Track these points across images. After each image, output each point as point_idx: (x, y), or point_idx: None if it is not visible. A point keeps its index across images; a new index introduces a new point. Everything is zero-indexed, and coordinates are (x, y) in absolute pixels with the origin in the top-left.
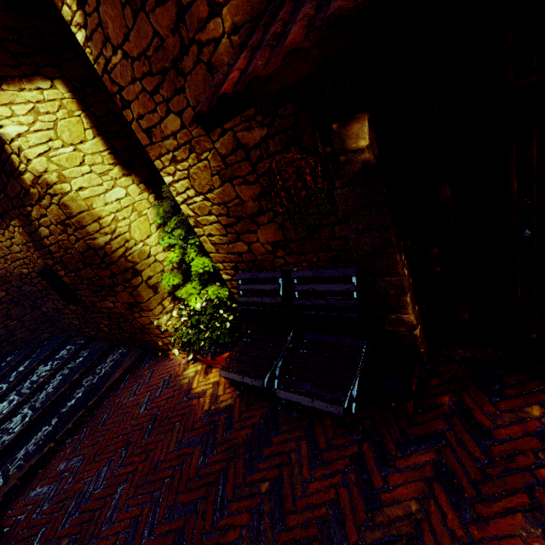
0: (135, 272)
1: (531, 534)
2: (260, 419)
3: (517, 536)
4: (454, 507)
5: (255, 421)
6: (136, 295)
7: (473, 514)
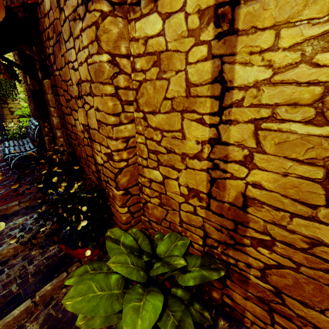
0: (6, 102)
1: (3, 190)
2: (2, 162)
3: (0, 189)
4: (1, 184)
5: (1, 162)
6: (3, 111)
7: (1, 185)
